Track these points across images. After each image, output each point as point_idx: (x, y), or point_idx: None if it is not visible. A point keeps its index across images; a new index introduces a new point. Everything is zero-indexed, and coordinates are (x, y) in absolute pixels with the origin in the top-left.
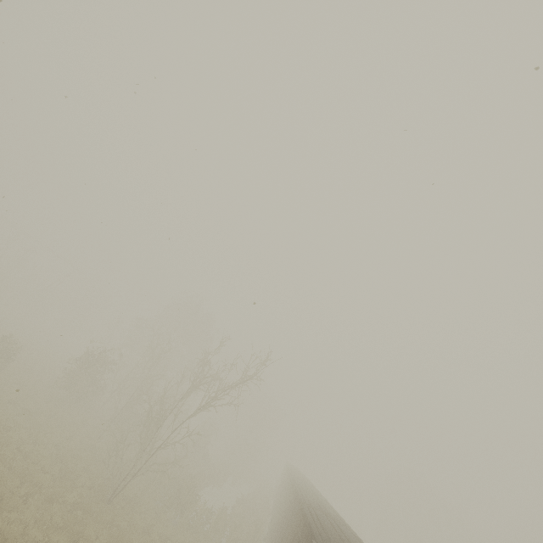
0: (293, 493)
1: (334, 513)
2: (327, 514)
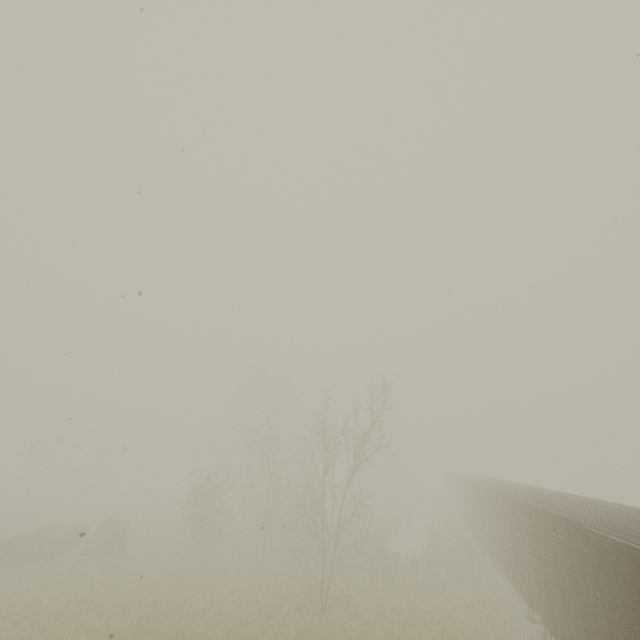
0: (490, 496)
1: (547, 490)
2: (546, 495)
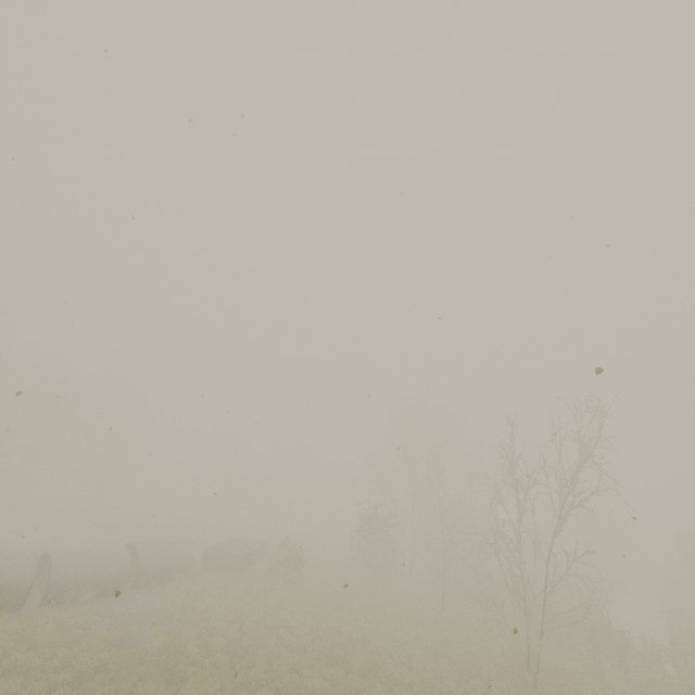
0: None
1: None
2: None
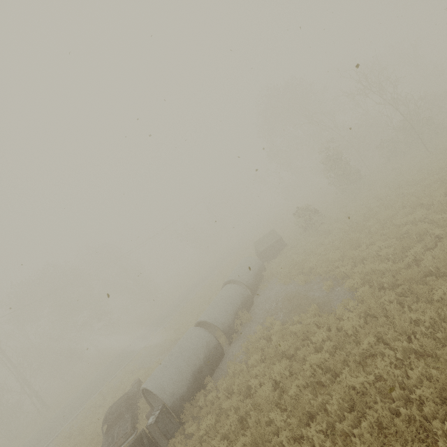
0: None
1: None
2: None
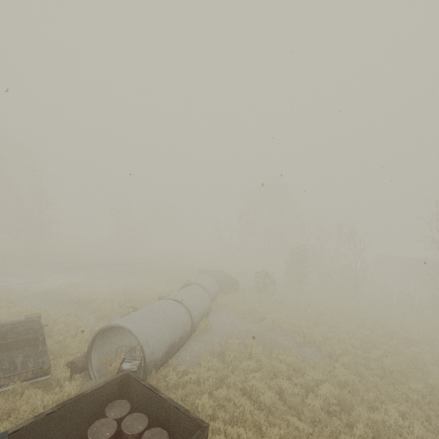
0: None
1: None
2: None
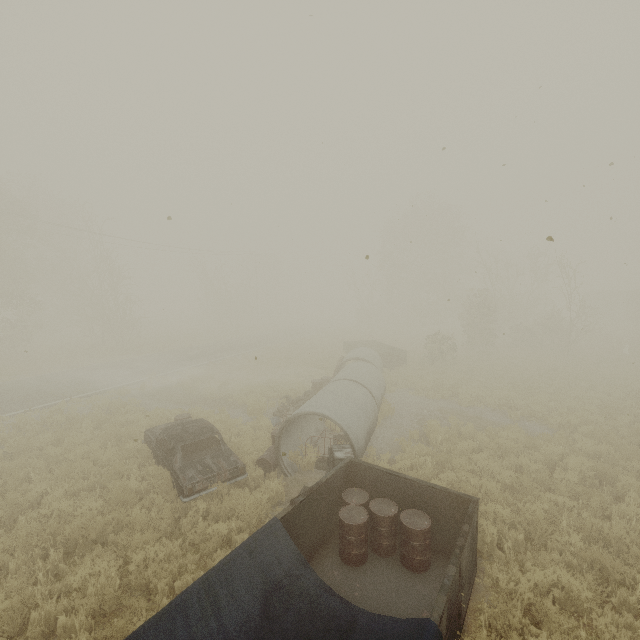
0: None
1: None
2: None
